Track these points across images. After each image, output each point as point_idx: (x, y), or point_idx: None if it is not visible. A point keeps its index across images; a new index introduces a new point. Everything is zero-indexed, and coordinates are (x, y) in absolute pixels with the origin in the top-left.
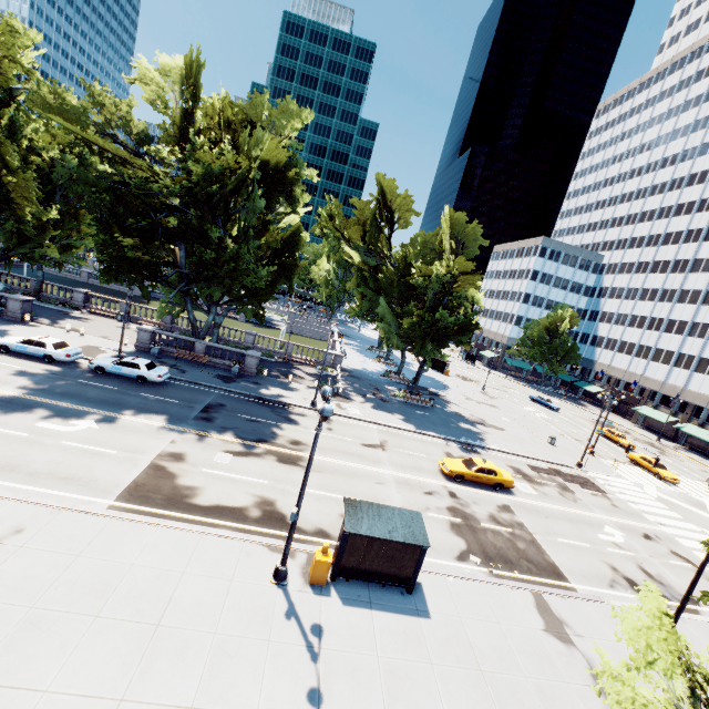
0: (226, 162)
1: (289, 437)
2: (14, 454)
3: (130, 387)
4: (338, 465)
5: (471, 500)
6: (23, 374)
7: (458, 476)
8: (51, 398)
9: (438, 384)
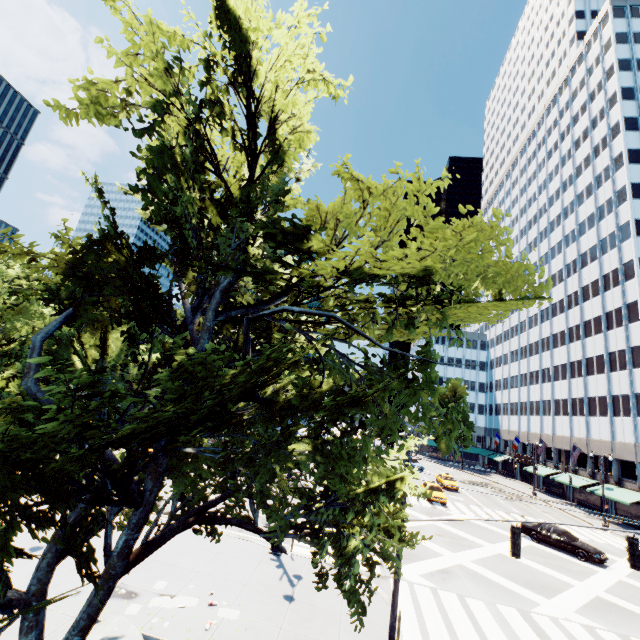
0: (58, 282)
1: None
2: None
3: None
4: None
5: None
6: None
7: None
8: None
9: None
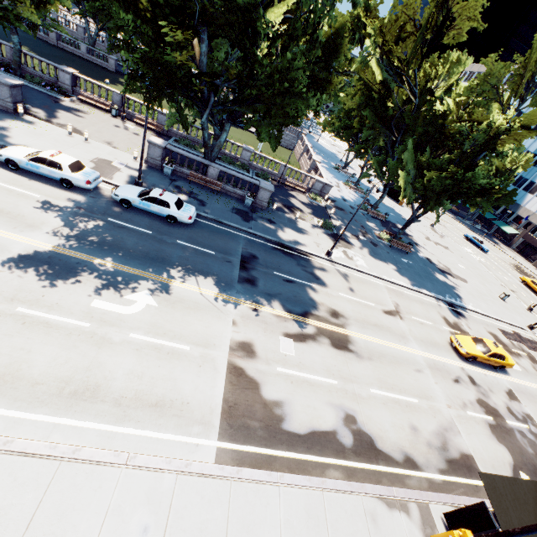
0: None
1: (326, 305)
2: (86, 365)
3: (162, 229)
4: (379, 347)
5: (486, 386)
6: (47, 210)
7: (470, 357)
8: (91, 252)
9: (400, 219)
